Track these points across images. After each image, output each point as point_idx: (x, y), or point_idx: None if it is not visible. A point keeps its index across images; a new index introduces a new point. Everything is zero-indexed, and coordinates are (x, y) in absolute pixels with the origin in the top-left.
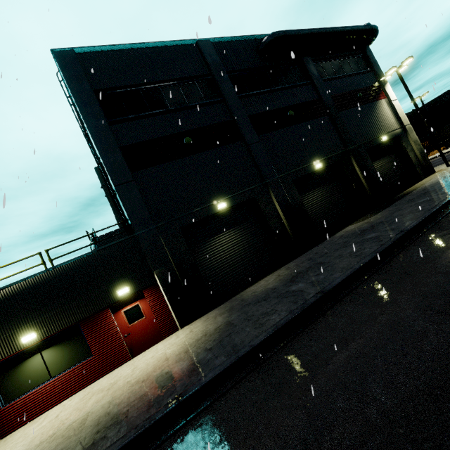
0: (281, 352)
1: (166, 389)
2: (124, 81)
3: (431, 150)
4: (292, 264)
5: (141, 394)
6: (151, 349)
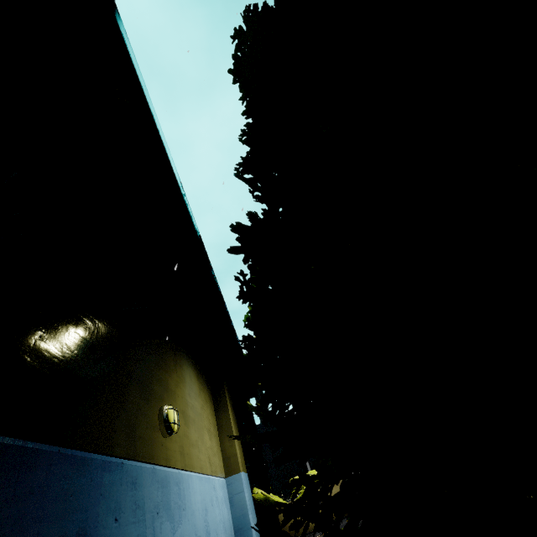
0: None
1: None
2: None
3: None
4: None
5: None
6: None
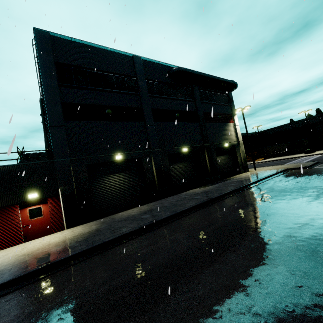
0: (118, 247)
1: (42, 259)
2: (78, 62)
3: (257, 157)
4: (152, 204)
5: (24, 260)
6: (40, 238)
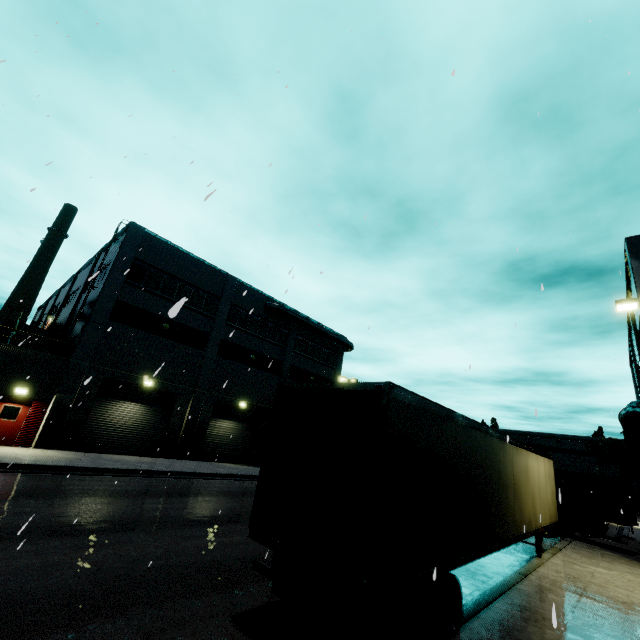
0: (97, 476)
1: (15, 460)
2: (160, 264)
3: None
4: (159, 459)
5: None
6: None
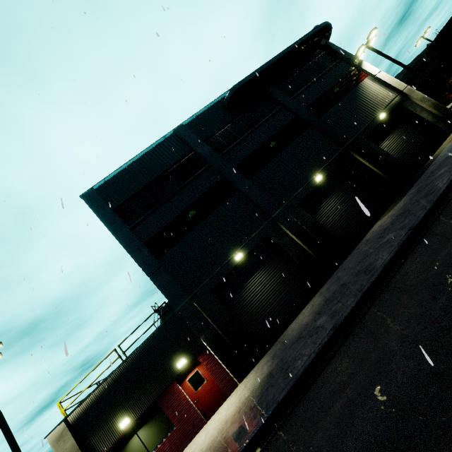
0: (300, 404)
1: None
2: (131, 191)
3: None
4: (325, 288)
5: None
6: (219, 411)
